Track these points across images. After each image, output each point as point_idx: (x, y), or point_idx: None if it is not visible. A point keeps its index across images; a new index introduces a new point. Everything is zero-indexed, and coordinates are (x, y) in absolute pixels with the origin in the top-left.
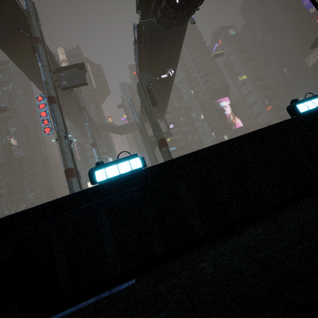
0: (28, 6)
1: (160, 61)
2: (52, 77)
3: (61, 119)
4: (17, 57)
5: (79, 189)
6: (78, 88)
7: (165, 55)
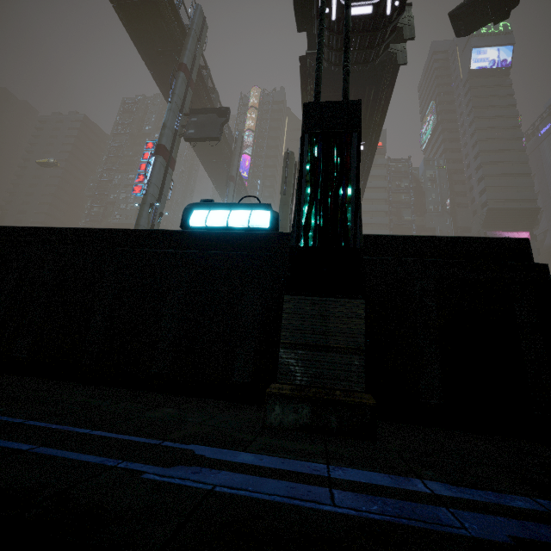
0: (192, 22)
1: None
2: (179, 121)
3: (159, 180)
4: (166, 88)
5: None
6: (238, 147)
7: None
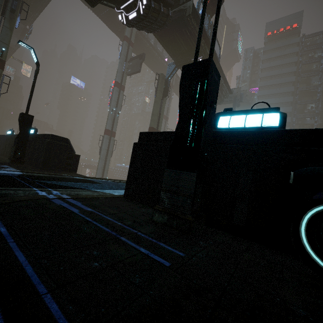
0: None
1: (183, 52)
2: (124, 66)
3: (116, 98)
4: None
5: (108, 142)
6: None
7: (184, 46)
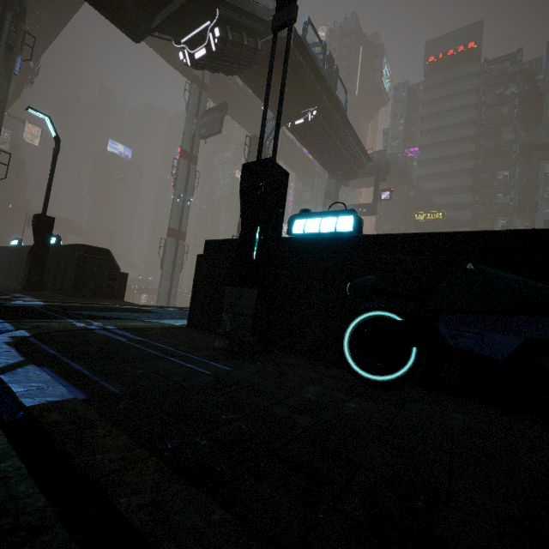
0: None
1: (287, 101)
2: (195, 124)
3: (184, 176)
4: None
5: (174, 250)
6: None
7: (287, 92)
